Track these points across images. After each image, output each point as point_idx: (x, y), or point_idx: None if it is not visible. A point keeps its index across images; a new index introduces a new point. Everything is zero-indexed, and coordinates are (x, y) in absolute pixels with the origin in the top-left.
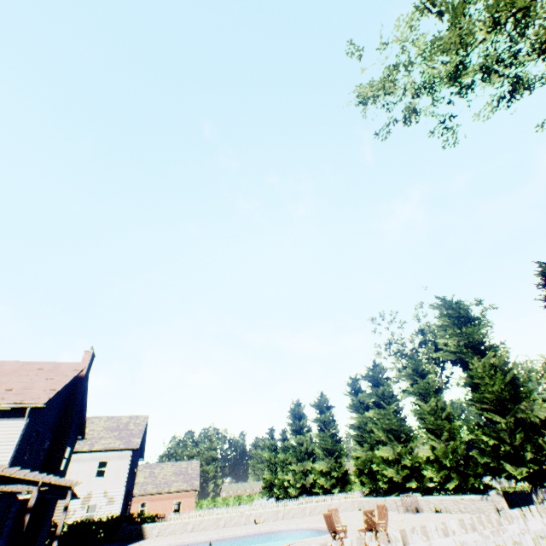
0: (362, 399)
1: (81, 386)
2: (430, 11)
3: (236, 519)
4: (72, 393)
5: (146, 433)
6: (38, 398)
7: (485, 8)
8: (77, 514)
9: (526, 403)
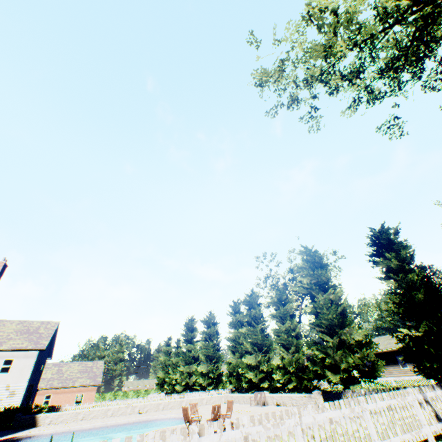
0: (240, 319)
1: None
2: (313, 22)
3: (123, 410)
4: None
5: (56, 337)
6: None
7: (343, 29)
8: None
9: (348, 328)
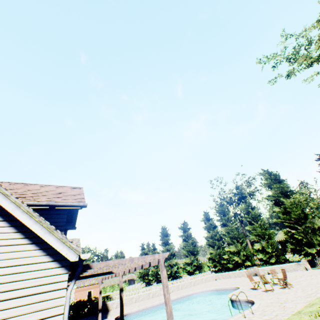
0: (211, 223)
1: None
2: None
3: (158, 292)
4: None
5: None
6: None
7: None
8: None
9: (310, 219)
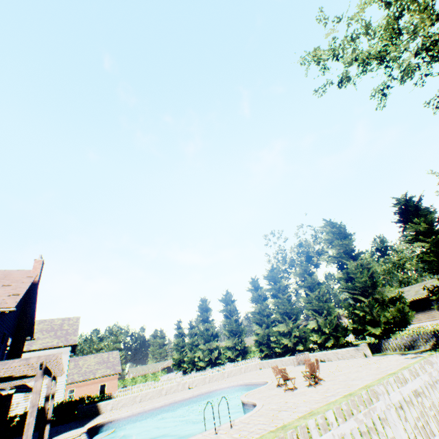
0: (260, 293)
1: (35, 292)
2: None
3: (175, 388)
4: (26, 299)
5: None
6: (5, 303)
7: None
8: (20, 406)
9: (380, 288)
